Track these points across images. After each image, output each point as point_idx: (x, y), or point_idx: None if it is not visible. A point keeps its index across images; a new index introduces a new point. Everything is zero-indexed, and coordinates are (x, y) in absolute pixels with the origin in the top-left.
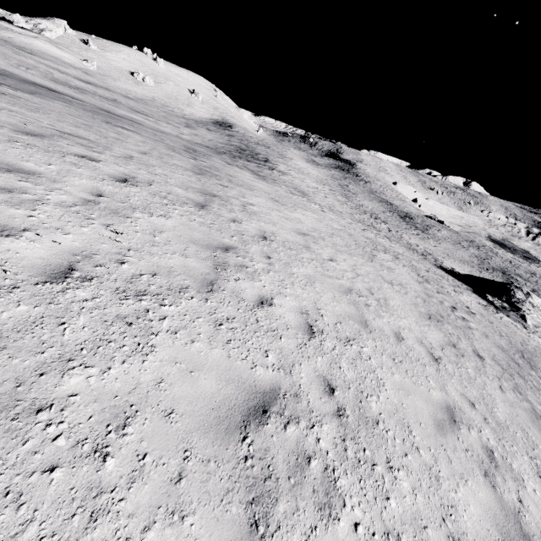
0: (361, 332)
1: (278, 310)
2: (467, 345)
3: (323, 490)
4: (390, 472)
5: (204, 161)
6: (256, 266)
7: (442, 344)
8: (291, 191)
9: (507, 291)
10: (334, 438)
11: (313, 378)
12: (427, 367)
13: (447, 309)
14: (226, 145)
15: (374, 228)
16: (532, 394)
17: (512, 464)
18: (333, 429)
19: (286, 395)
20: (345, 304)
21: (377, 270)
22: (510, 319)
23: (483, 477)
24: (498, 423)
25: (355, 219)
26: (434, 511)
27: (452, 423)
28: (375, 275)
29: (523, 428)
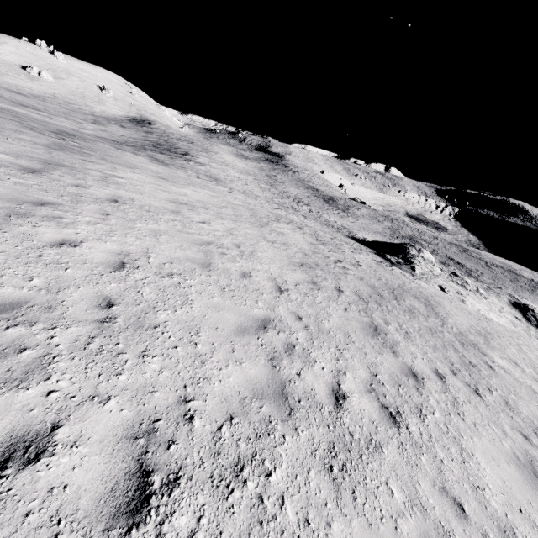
0: (195, 270)
1: (83, 250)
2: (331, 283)
3: (24, 370)
4: (141, 358)
5: (78, 142)
6: (80, 219)
7: (300, 282)
8: (198, 176)
9: (404, 249)
10: (79, 336)
11: (89, 297)
12: (264, 295)
13: (329, 261)
14: (141, 141)
15: (293, 209)
16: (379, 313)
17: (312, 353)
18: (83, 331)
19: (34, 307)
20: (192, 252)
21: (262, 233)
22: (401, 270)
23: (267, 360)
24: (320, 329)
25: (273, 202)
26: (178, 382)
27: (260, 329)
28: (256, 236)
29: (347, 333)
